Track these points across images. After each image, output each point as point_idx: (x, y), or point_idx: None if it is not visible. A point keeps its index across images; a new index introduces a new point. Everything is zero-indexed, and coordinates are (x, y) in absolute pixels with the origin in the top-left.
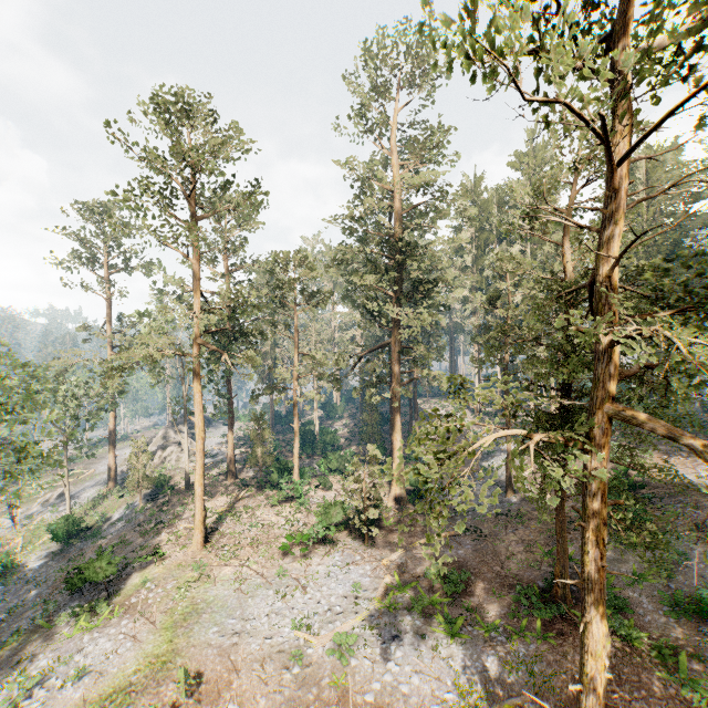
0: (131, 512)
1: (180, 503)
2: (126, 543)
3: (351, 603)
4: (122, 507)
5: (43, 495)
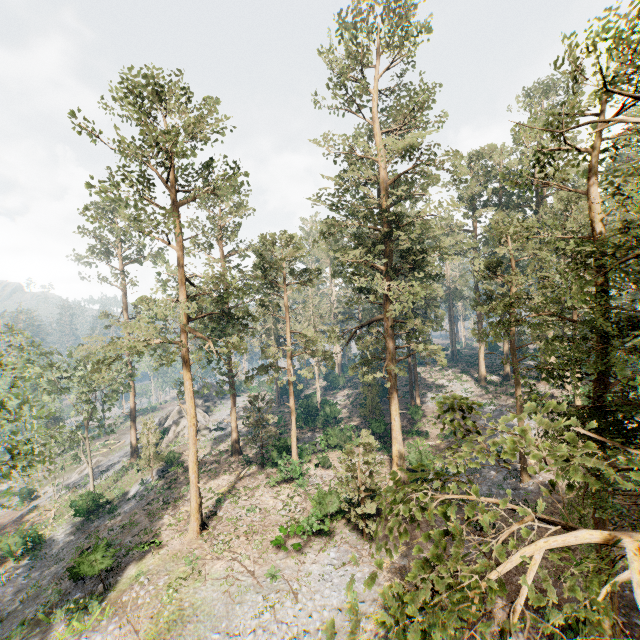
0: (144, 488)
1: (187, 481)
2: (134, 523)
3: (346, 619)
4: (138, 481)
5: (81, 464)
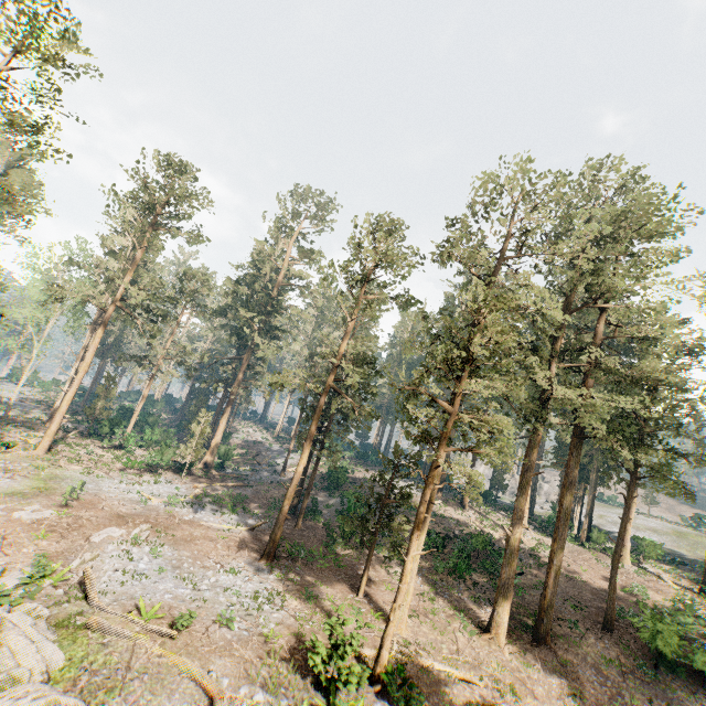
0: None
1: None
2: None
3: (174, 495)
4: None
5: None
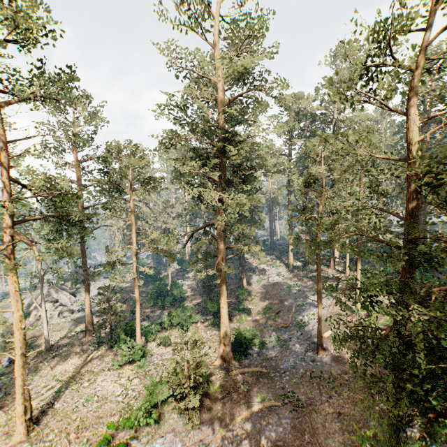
0: None
1: (35, 368)
2: None
3: None
4: None
5: None
